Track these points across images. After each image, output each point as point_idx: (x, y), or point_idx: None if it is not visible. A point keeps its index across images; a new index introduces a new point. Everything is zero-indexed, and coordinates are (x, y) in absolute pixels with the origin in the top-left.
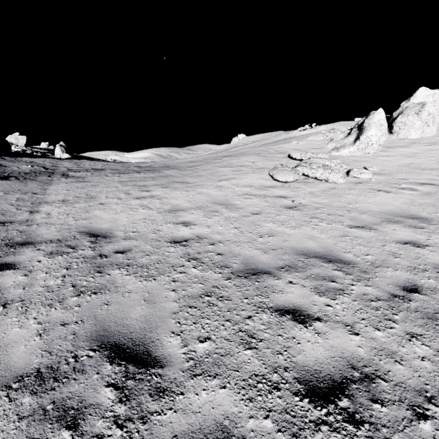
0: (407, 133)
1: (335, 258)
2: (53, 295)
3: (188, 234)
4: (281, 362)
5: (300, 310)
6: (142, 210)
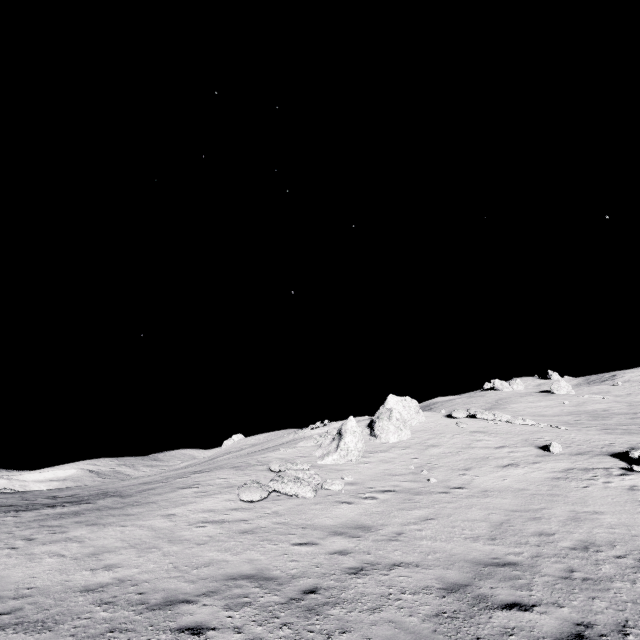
0: (387, 437)
1: (262, 576)
2: None
3: (109, 578)
4: None
5: (201, 625)
6: (49, 559)
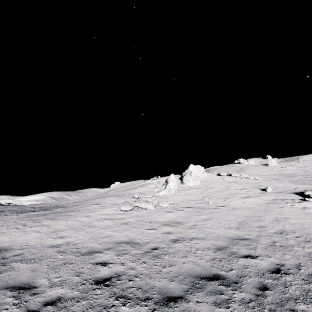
0: (189, 183)
1: (132, 242)
2: None
3: (62, 242)
4: (89, 277)
5: (106, 262)
6: (34, 233)
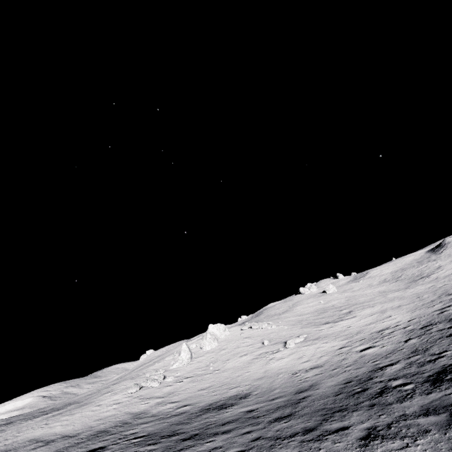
0: (206, 348)
1: (127, 414)
2: (35, 448)
3: (80, 426)
4: (96, 434)
5: (106, 427)
6: (58, 426)
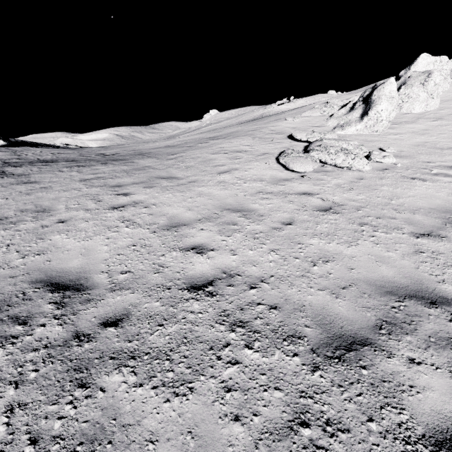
0: (411, 107)
1: (435, 295)
2: None
3: (210, 268)
4: None
5: None
6: (126, 229)
